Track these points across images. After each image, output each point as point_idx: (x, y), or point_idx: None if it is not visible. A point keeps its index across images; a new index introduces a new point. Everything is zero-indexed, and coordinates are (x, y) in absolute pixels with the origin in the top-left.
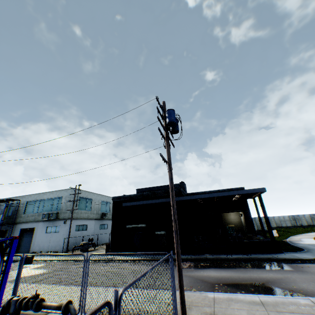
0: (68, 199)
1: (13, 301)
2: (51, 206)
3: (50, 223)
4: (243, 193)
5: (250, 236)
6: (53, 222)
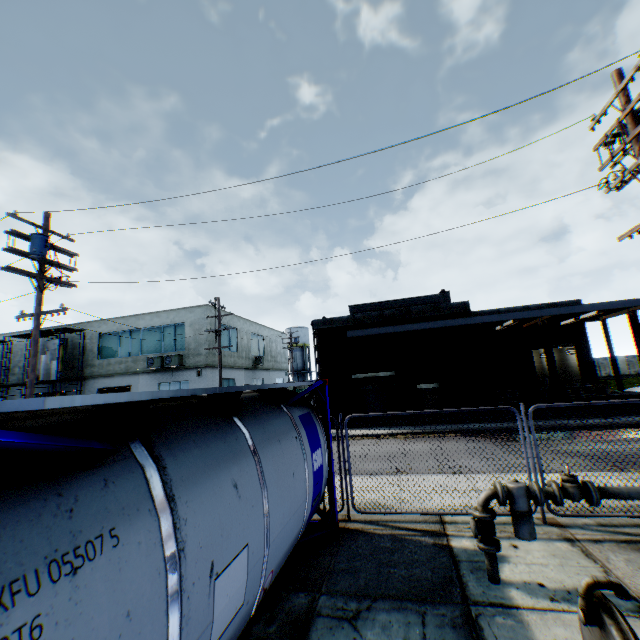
0: (198, 327)
1: (520, 491)
2: (159, 344)
3: (166, 376)
4: (614, 307)
5: (602, 388)
6: (172, 373)
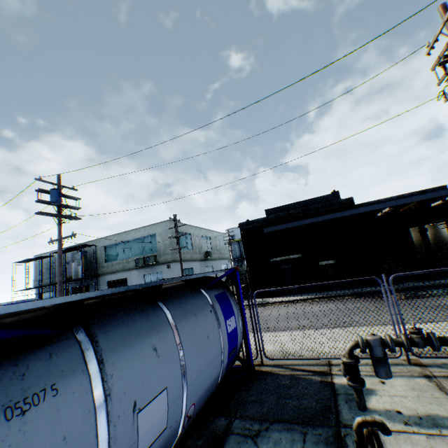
0: (165, 235)
1: (375, 342)
2: (141, 249)
3: (147, 270)
4: None
5: None
6: (151, 268)
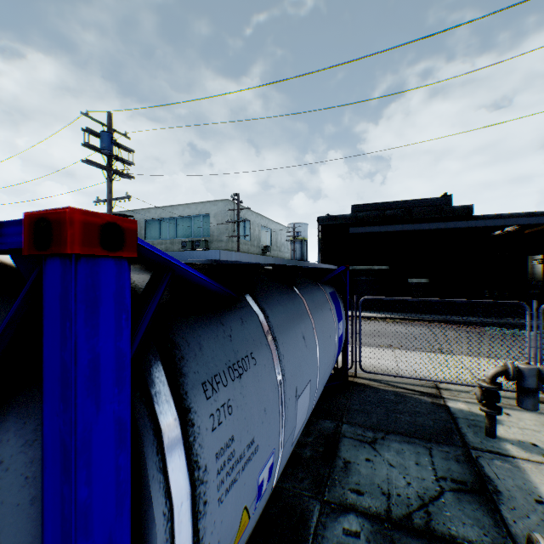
0: (221, 218)
1: (530, 372)
2: (190, 230)
3: None
4: None
5: None
6: None
